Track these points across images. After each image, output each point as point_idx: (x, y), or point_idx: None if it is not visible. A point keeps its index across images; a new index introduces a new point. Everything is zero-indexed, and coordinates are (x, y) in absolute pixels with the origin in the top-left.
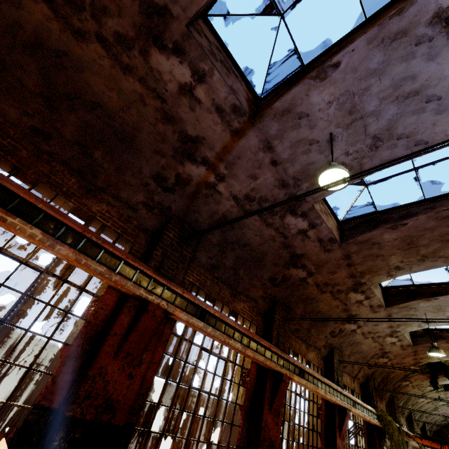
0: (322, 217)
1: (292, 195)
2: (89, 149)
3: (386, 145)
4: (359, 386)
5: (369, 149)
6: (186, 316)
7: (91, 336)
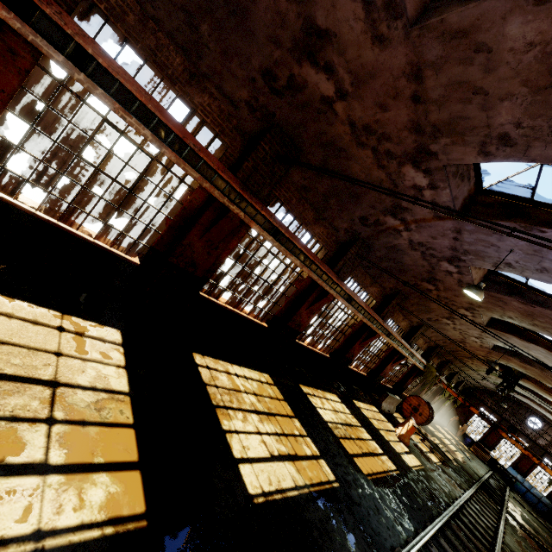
0: (471, 273)
1: (456, 256)
2: (328, 198)
3: (550, 275)
4: (427, 347)
5: (535, 269)
6: (342, 300)
7: (297, 295)
